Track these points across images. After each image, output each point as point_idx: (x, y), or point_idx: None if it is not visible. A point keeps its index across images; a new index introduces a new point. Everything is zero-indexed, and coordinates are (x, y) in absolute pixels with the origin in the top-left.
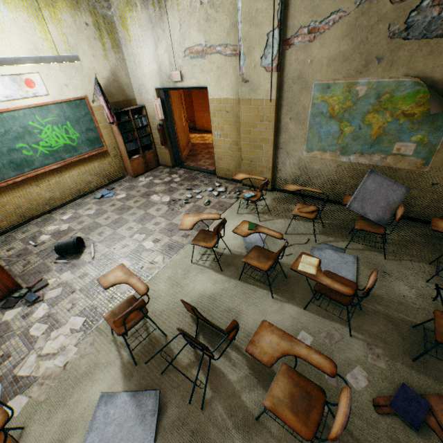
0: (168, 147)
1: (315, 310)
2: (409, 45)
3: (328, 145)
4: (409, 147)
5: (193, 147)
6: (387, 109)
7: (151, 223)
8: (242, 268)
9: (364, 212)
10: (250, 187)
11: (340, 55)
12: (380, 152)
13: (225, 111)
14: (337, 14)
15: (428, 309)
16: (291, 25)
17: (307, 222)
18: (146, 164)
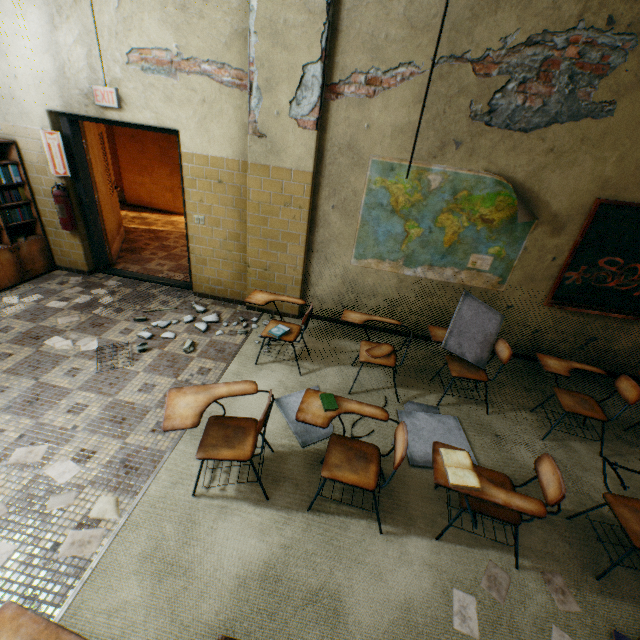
0: (80, 232)
1: (452, 535)
2: (492, 133)
3: (388, 251)
4: (486, 260)
5: (128, 234)
6: (464, 209)
7: (59, 411)
8: (318, 489)
9: (462, 351)
10: (261, 311)
11: (410, 127)
12: (453, 265)
13: (217, 180)
14: (408, 68)
15: (565, 481)
16: (341, 64)
17: (372, 368)
18: (21, 266)
